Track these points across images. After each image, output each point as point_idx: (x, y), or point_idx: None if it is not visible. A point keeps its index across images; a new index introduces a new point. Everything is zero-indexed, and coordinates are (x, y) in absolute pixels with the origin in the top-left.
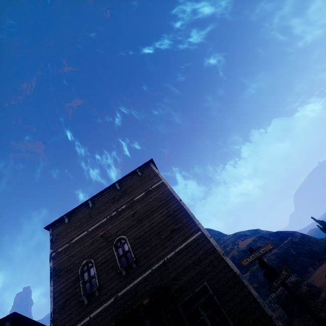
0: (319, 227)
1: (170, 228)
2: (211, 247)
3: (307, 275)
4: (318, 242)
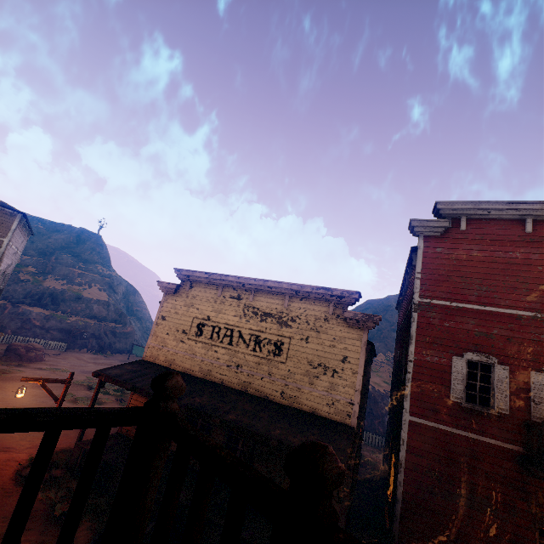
0: None
1: None
2: None
3: (77, 350)
4: (129, 344)
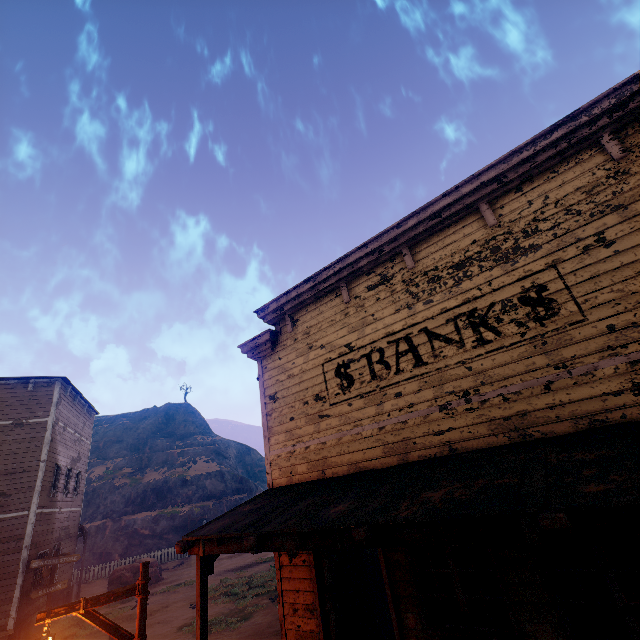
0: None
1: (0, 490)
2: (22, 534)
3: None
4: None
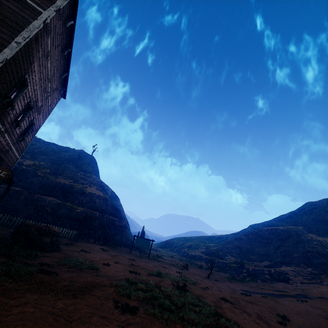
0: (138, 234)
1: None
2: None
3: (85, 240)
4: (124, 237)
